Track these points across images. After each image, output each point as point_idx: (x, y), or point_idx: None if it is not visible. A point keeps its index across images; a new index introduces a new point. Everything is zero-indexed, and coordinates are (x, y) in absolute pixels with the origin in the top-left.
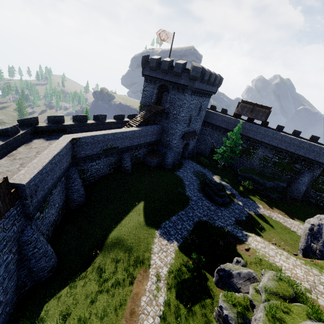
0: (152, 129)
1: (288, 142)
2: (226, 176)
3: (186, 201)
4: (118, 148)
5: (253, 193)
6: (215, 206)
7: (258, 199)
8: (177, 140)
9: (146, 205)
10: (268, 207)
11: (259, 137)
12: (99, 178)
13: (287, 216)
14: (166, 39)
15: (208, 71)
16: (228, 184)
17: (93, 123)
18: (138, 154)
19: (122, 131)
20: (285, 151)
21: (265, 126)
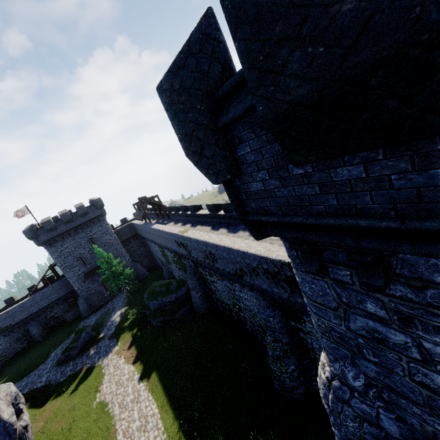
0: (50, 288)
1: (158, 235)
2: (138, 303)
3: (38, 366)
4: (11, 325)
5: (136, 325)
6: (52, 367)
7: (131, 334)
8: (79, 285)
9: (3, 380)
10: (126, 347)
11: (152, 238)
12: (12, 355)
13: (133, 359)
14: (24, 213)
15: (45, 221)
16: (121, 318)
17: (1, 310)
18: (55, 314)
19: (4, 312)
20: (166, 247)
21: (169, 214)
